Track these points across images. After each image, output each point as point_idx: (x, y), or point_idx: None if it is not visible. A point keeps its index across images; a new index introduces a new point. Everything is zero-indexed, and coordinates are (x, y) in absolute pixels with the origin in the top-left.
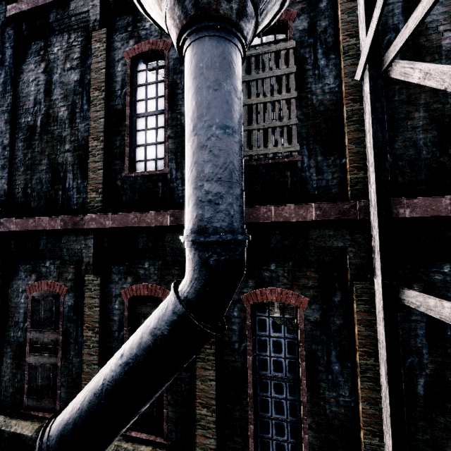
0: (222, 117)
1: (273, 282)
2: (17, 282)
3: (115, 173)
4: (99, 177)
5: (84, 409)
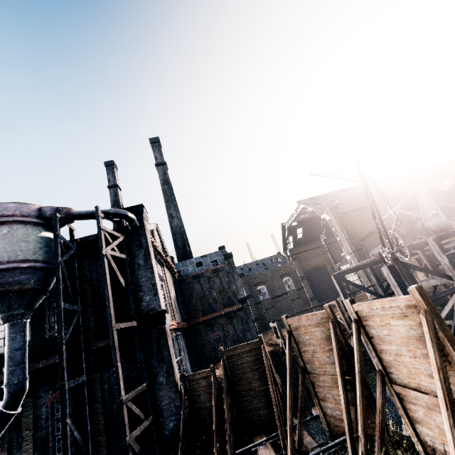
0: (16, 346)
1: None
2: None
3: None
4: None
5: None
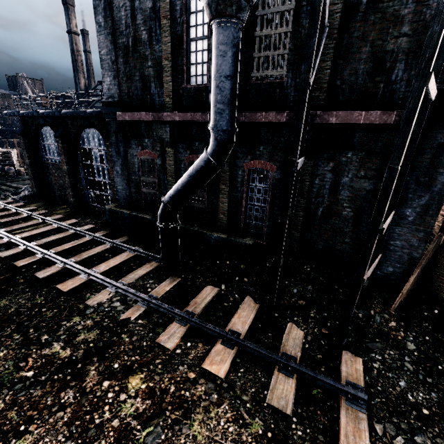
0: (226, 71)
1: (260, 157)
2: (132, 151)
3: (178, 85)
4: (170, 87)
5: (176, 189)
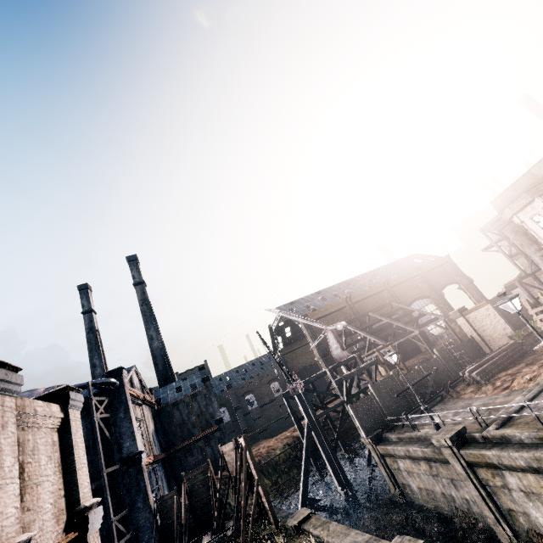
0: None
1: None
2: None
3: None
4: None
5: None
